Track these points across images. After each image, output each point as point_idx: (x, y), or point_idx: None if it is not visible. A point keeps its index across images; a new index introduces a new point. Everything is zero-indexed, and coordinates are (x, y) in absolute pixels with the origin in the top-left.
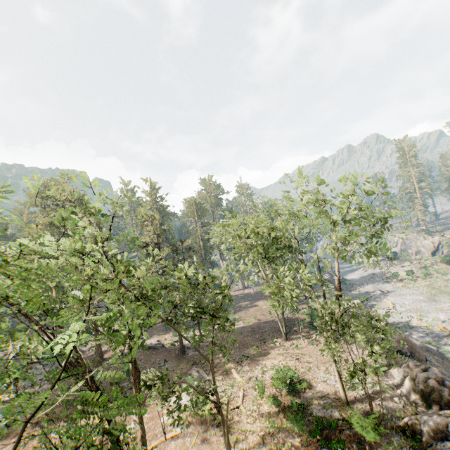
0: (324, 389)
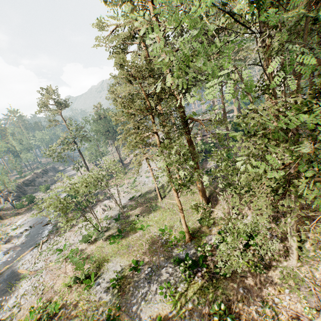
0: None
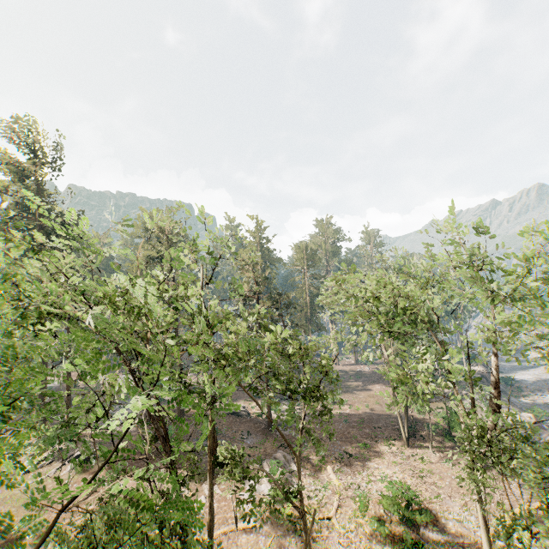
0: (457, 531)
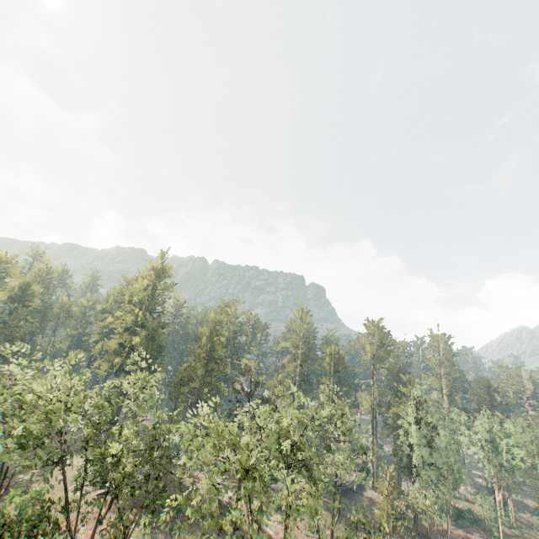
0: None
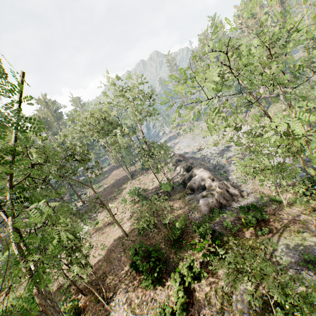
0: (153, 187)
